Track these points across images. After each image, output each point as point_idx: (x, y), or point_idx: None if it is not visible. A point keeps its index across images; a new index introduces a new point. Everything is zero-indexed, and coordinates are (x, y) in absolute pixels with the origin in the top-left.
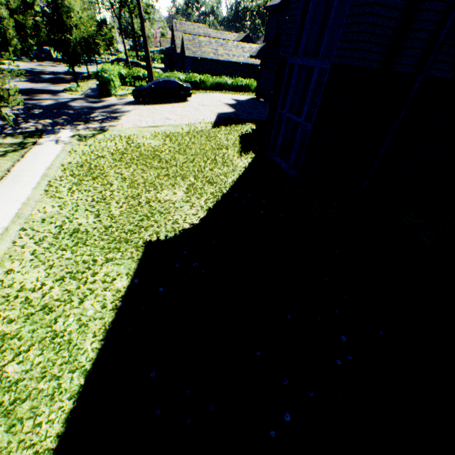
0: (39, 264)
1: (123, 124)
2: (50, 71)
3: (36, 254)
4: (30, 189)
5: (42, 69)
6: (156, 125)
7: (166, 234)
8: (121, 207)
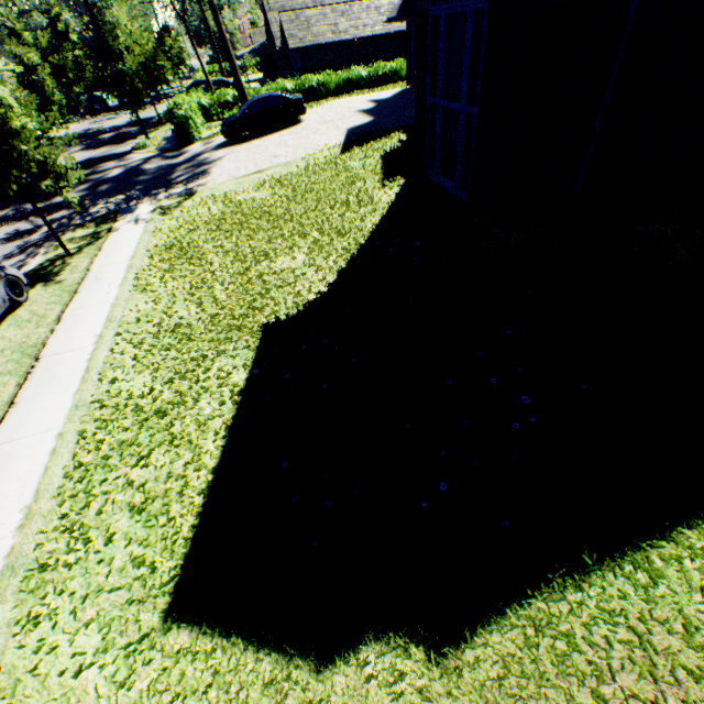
0: (143, 369)
1: (215, 179)
2: (110, 127)
3: (138, 359)
4: (116, 287)
5: (99, 127)
6: (259, 170)
7: (286, 312)
8: (227, 289)
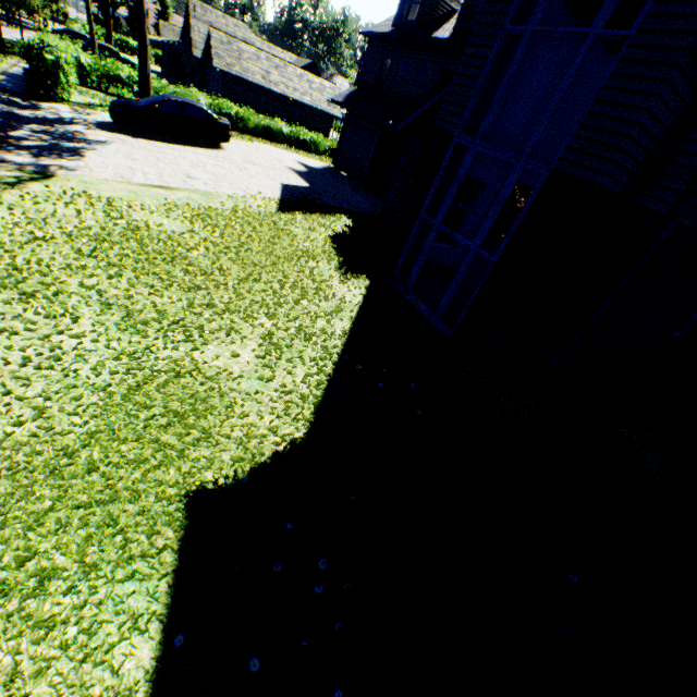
0: None
1: (92, 169)
2: None
3: None
4: None
5: None
6: (167, 185)
7: (235, 472)
8: (108, 385)
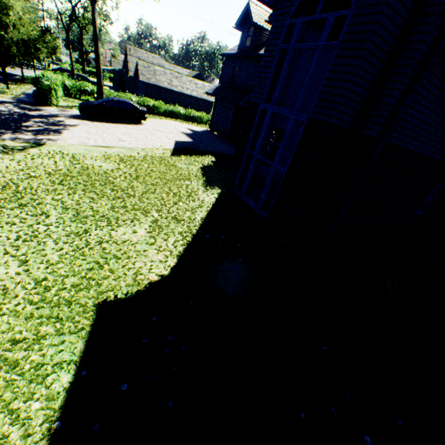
0: None
1: (66, 139)
2: None
3: None
4: None
5: None
6: (107, 145)
7: (126, 291)
8: (62, 248)
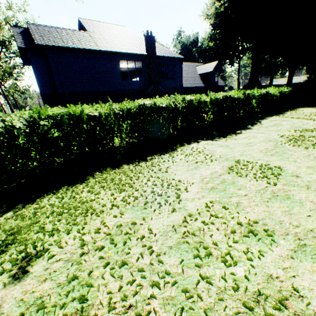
0: None
1: None
2: None
3: None
4: None
5: None
6: None
7: None
8: None
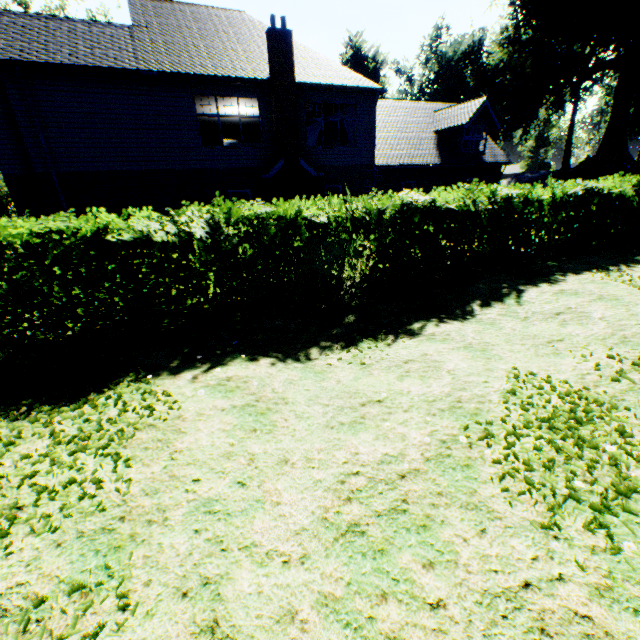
0: None
1: None
2: None
3: None
4: None
5: None
6: None
7: None
8: None
